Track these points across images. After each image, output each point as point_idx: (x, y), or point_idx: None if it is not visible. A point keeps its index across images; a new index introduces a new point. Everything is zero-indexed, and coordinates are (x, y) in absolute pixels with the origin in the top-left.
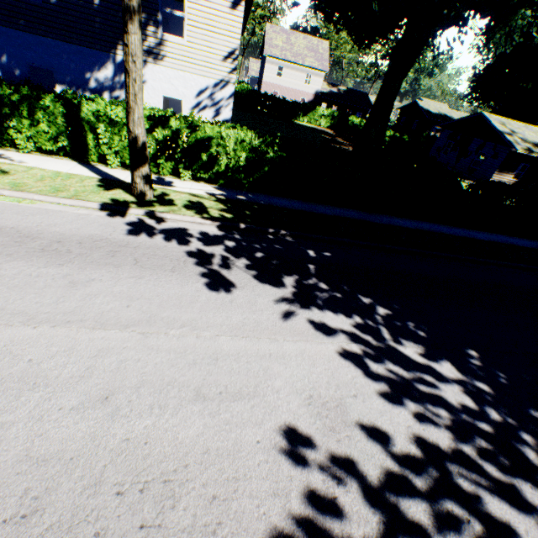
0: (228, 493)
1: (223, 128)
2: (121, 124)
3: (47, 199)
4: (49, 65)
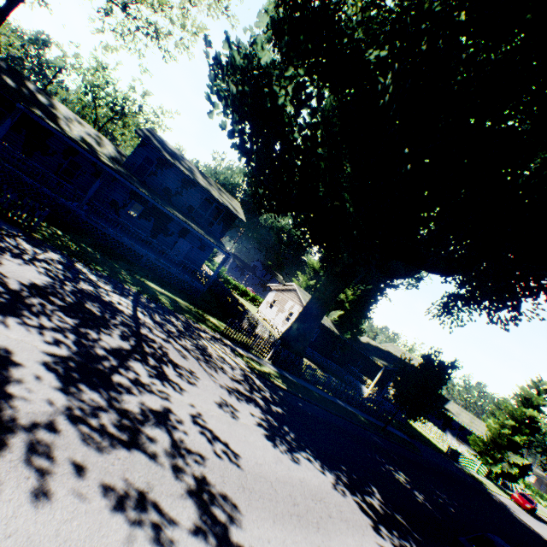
0: (512, 508)
1: None
2: None
3: None
4: None
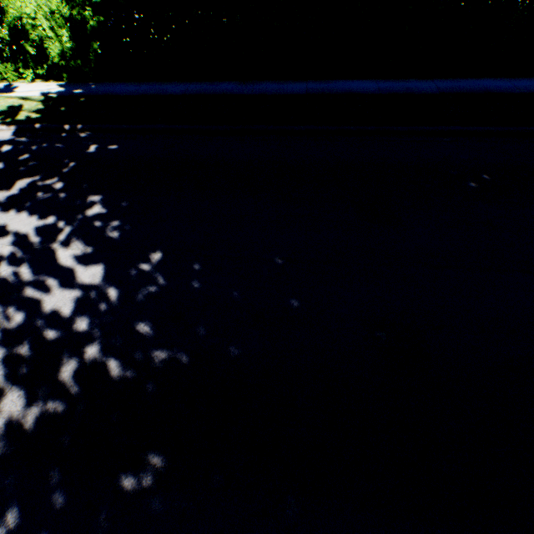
0: None
1: (27, 0)
2: None
3: None
4: None
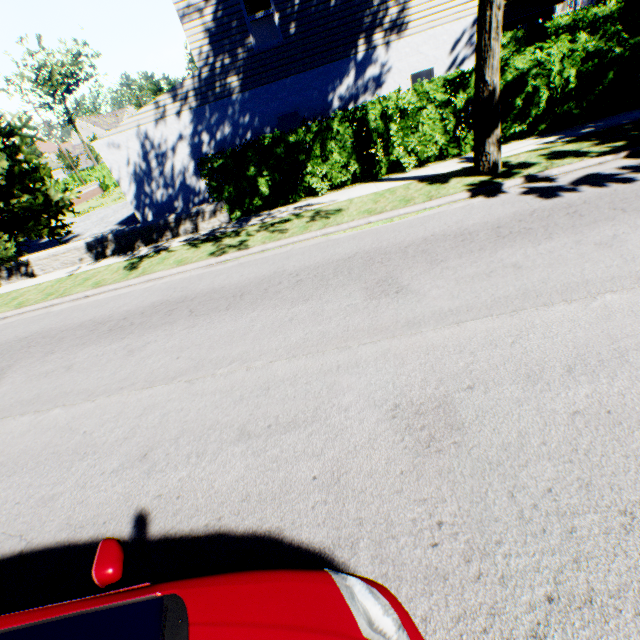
0: None
1: (536, 51)
2: (414, 112)
3: (411, 209)
4: (293, 107)
